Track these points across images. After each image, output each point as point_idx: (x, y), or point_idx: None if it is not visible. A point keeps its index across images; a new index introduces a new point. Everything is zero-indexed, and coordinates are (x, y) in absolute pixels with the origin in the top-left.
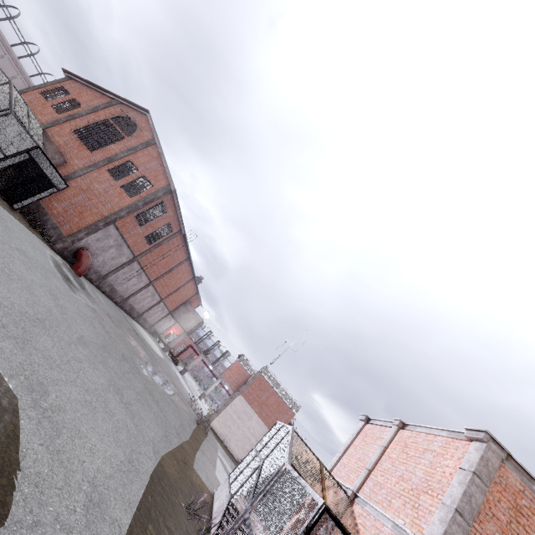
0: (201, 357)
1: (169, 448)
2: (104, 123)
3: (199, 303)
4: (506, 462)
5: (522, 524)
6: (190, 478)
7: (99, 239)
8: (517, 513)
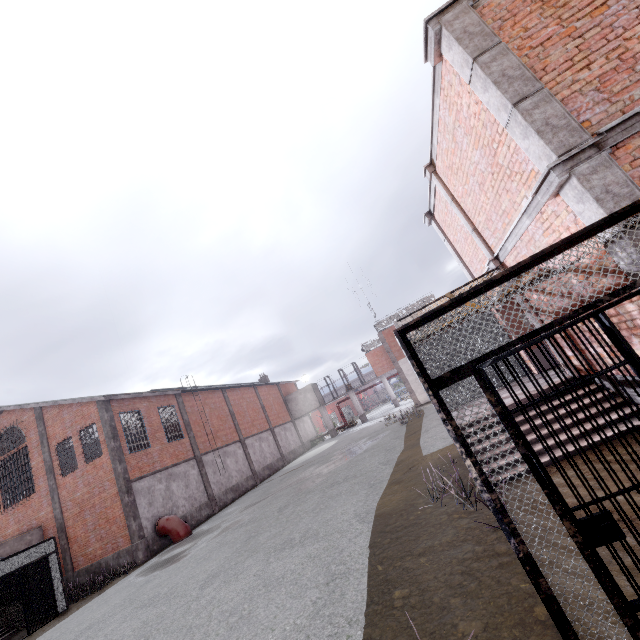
0: (352, 396)
1: (382, 489)
2: (1, 469)
3: (292, 384)
4: (478, 0)
5: (569, 0)
6: (424, 470)
7: (150, 503)
8: (552, 4)
